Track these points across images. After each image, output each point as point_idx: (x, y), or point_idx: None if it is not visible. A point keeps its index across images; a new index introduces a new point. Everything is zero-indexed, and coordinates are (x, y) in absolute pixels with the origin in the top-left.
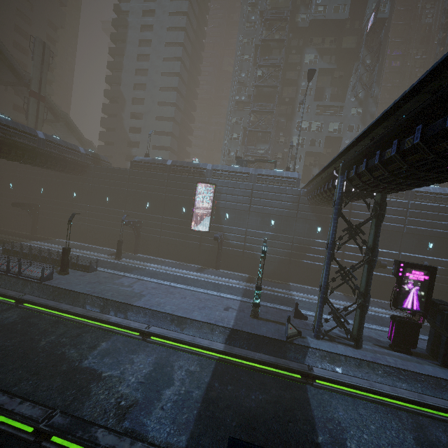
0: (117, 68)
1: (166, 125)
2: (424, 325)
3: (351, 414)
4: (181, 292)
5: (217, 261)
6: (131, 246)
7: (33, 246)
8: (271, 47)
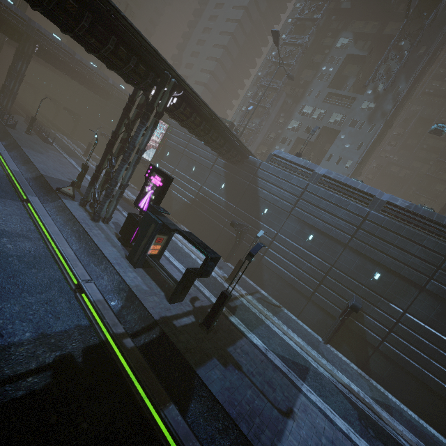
0: (187, 38)
1: (199, 89)
2: (220, 282)
3: (5, 211)
4: (71, 168)
5: None
6: None
7: (54, 133)
8: (306, 27)
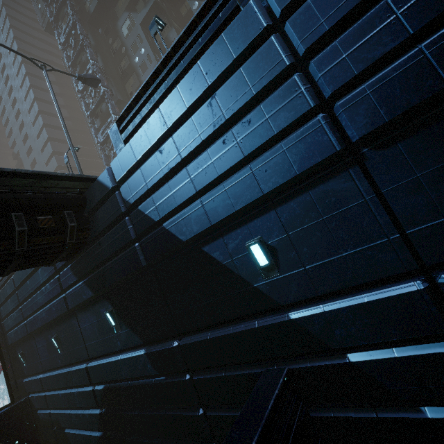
0: None
1: None
2: None
3: None
4: None
5: None
6: None
7: None
8: (86, 62)
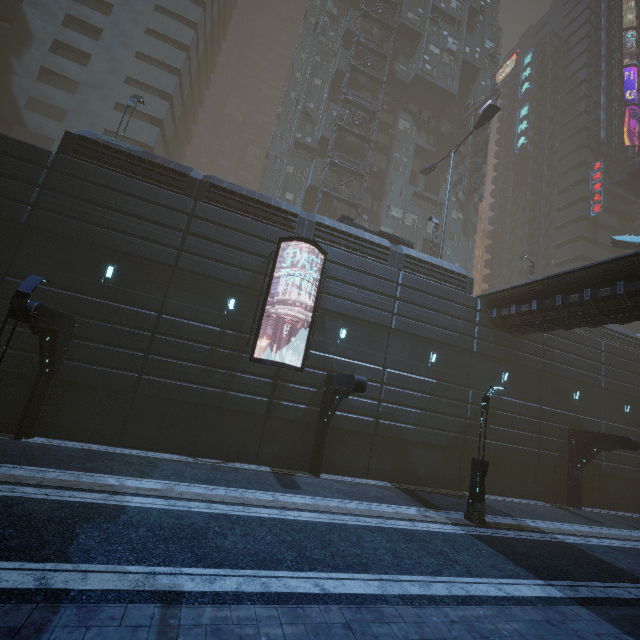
0: None
1: (140, 128)
2: None
3: None
4: (429, 634)
5: (321, 450)
6: (5, 408)
7: None
8: (361, 85)
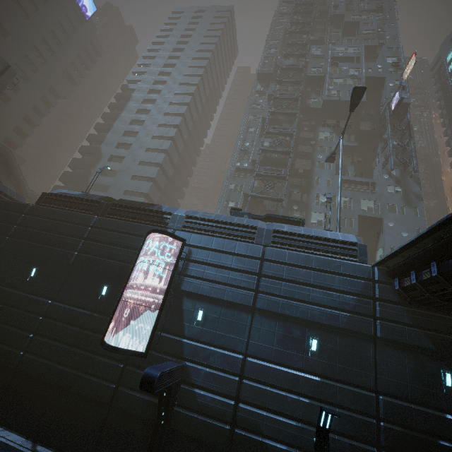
0: (105, 129)
1: (142, 185)
2: None
3: None
4: None
5: None
6: None
7: None
8: (281, 121)
